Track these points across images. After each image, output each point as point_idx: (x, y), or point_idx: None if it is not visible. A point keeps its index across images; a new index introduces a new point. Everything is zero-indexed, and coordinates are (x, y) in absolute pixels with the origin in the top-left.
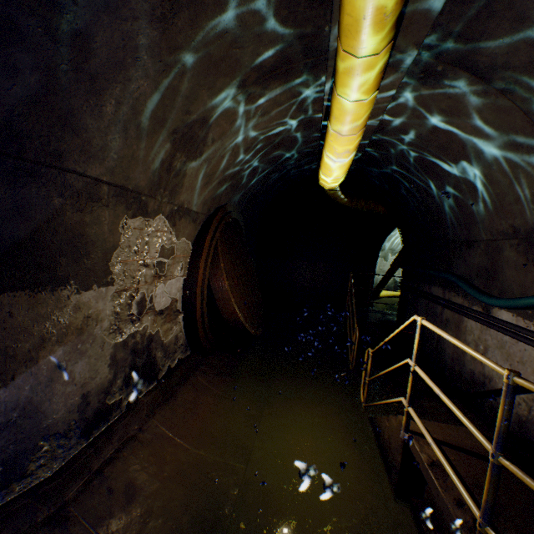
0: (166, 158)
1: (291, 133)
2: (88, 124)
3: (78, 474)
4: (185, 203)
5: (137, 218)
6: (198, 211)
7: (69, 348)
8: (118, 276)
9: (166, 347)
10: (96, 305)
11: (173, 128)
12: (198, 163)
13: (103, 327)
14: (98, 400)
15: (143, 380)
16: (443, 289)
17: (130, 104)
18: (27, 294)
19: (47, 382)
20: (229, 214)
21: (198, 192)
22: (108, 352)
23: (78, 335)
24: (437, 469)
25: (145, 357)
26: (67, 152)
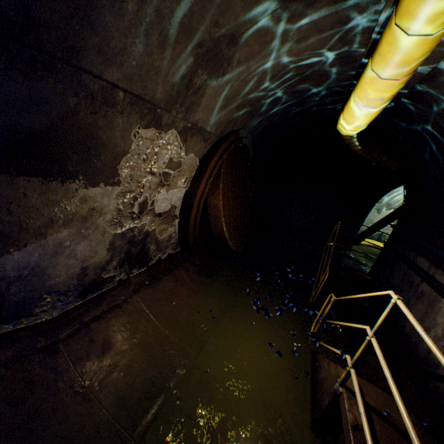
0: (186, 73)
1: (324, 66)
2: (106, 22)
3: (70, 322)
4: (200, 122)
5: (149, 129)
6: (210, 131)
7: (74, 231)
8: (124, 179)
9: (159, 243)
10: (101, 200)
11: (198, 40)
12: (218, 84)
13: (106, 219)
14: (95, 273)
15: (136, 264)
16: (430, 263)
17: (154, 4)
18: (40, 181)
19: (52, 254)
20: (240, 140)
21: (215, 113)
22: (107, 239)
23: (82, 222)
24: (359, 434)
25: (140, 248)
26: (84, 50)
